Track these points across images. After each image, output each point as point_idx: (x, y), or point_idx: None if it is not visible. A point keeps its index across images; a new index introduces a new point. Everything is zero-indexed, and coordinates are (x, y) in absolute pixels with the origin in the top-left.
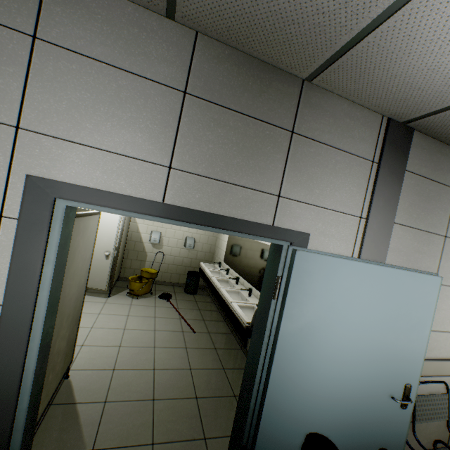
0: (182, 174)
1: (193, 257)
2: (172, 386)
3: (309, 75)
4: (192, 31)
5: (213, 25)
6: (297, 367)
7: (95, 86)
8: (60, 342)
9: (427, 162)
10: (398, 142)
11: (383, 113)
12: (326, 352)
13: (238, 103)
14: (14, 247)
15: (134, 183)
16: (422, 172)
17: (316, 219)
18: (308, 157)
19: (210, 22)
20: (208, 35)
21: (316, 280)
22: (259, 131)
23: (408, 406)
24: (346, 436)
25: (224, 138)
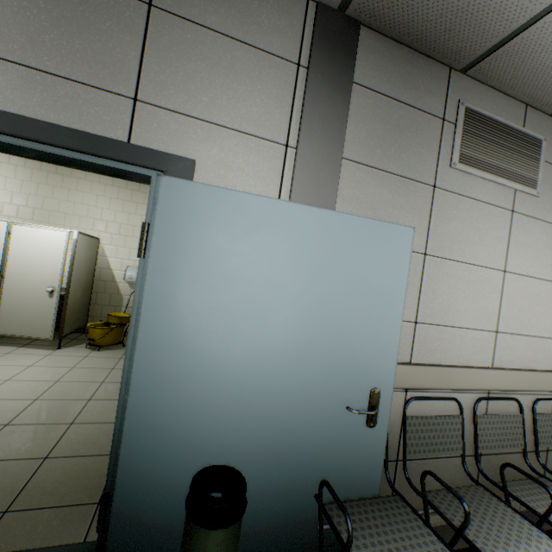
0: None
1: None
2: (88, 442)
3: None
4: None
5: None
6: (179, 360)
7: None
8: None
9: (390, 75)
10: (335, 38)
11: None
12: (230, 337)
13: None
14: None
15: None
16: (384, 89)
17: (209, 141)
18: (183, 46)
19: None
20: None
21: (200, 223)
22: None
23: (379, 424)
24: (279, 472)
25: None
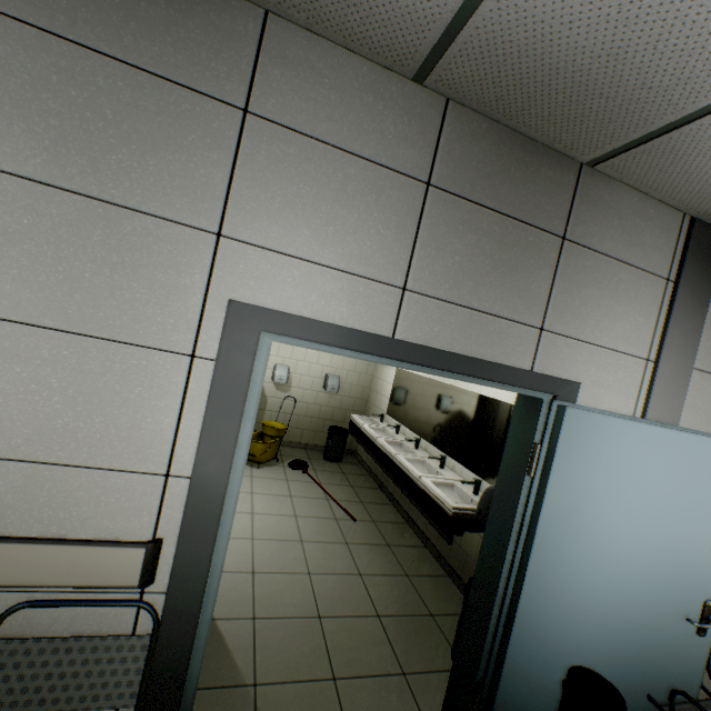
0: (419, 297)
1: (335, 406)
2: (341, 598)
3: (592, 158)
4: (441, 98)
5: (477, 93)
6: (559, 572)
7: (317, 176)
8: None
9: None
10: (704, 252)
11: (687, 211)
12: (599, 552)
13: (495, 198)
14: (209, 398)
15: (358, 311)
16: None
17: (589, 361)
18: (582, 273)
19: (475, 89)
20: (463, 104)
21: (590, 449)
22: (520, 237)
23: (706, 633)
24: (621, 673)
25: (475, 247)
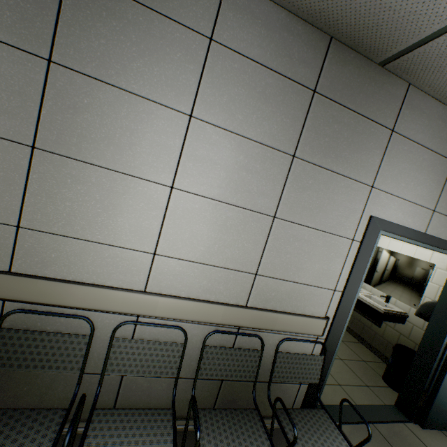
0: (438, 215)
1: None
2: None
3: None
4: None
5: None
6: None
7: (412, 159)
8: None
9: None
10: None
11: None
12: None
13: None
14: (356, 258)
15: (414, 221)
16: None
17: None
18: None
19: None
20: None
21: None
22: None
23: None
24: None
25: None
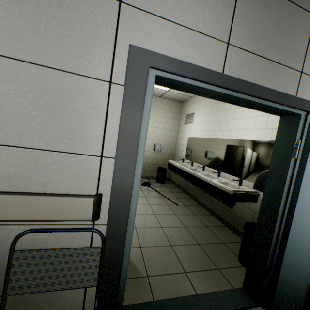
0: (236, 49)
1: (159, 158)
2: (179, 237)
3: None
4: None
5: None
6: None
7: None
8: None
9: None
10: None
11: None
12: None
13: None
14: (122, 108)
15: (203, 57)
16: None
17: None
18: None
19: None
20: None
21: None
22: (291, 13)
23: None
24: None
25: (267, 18)
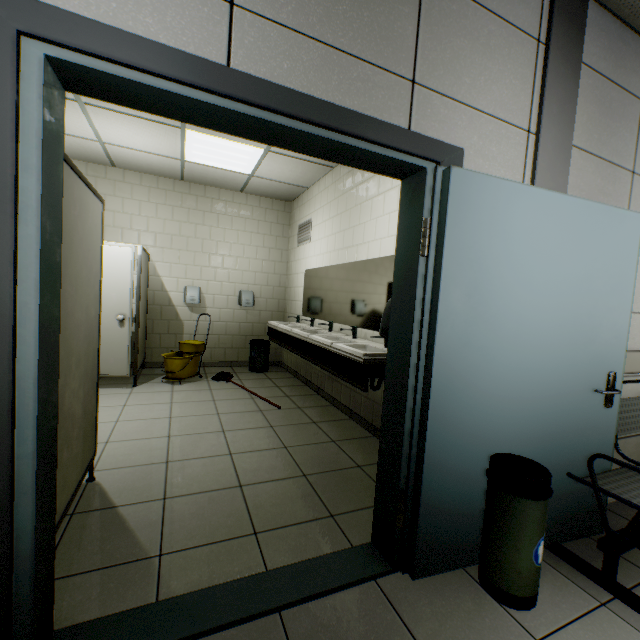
0: (254, 19)
1: (254, 321)
2: (264, 468)
3: None
4: None
5: None
6: (468, 356)
7: None
8: (71, 400)
9: (606, 52)
10: (570, 10)
11: None
12: (506, 331)
13: None
14: None
15: (171, 26)
16: (601, 68)
17: (470, 128)
18: (449, 19)
19: None
20: None
21: (482, 216)
22: None
23: (613, 405)
24: (541, 455)
25: None
